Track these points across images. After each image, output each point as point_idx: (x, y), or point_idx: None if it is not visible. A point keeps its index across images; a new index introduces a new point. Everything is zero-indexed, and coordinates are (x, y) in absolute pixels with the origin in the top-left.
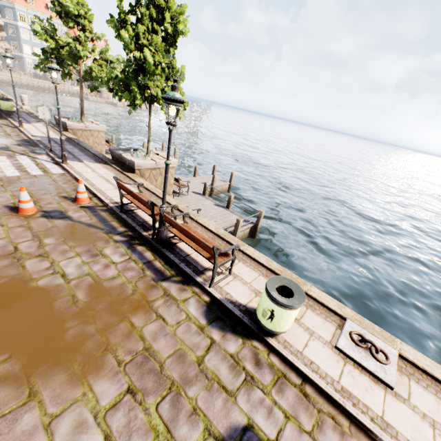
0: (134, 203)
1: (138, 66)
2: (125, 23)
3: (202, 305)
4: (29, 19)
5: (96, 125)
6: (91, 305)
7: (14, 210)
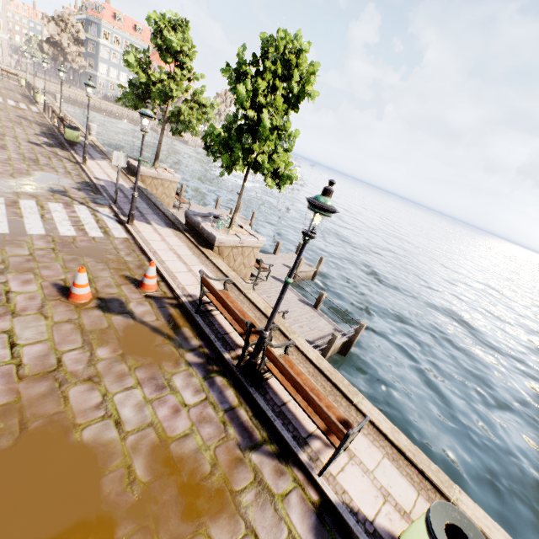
0: (219, 309)
1: (246, 125)
2: (245, 76)
3: (310, 510)
4: (113, 38)
5: (170, 174)
6: (154, 491)
7: (63, 292)
